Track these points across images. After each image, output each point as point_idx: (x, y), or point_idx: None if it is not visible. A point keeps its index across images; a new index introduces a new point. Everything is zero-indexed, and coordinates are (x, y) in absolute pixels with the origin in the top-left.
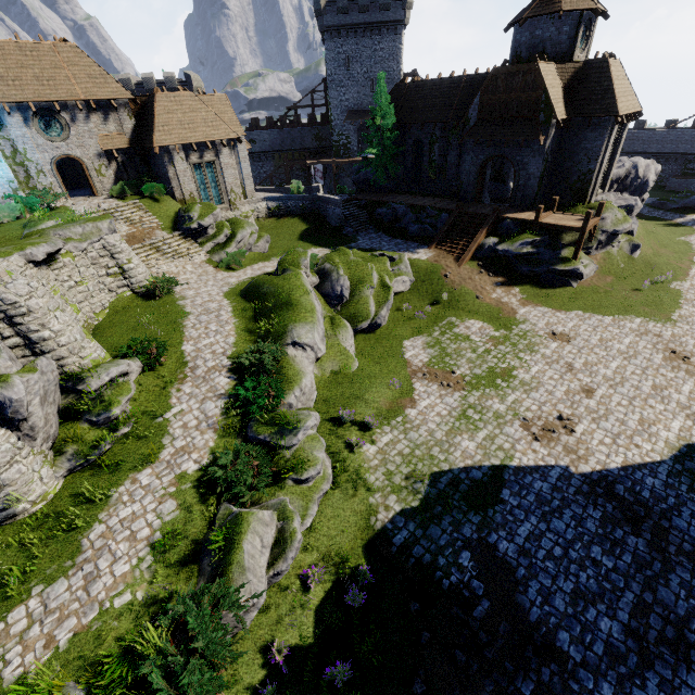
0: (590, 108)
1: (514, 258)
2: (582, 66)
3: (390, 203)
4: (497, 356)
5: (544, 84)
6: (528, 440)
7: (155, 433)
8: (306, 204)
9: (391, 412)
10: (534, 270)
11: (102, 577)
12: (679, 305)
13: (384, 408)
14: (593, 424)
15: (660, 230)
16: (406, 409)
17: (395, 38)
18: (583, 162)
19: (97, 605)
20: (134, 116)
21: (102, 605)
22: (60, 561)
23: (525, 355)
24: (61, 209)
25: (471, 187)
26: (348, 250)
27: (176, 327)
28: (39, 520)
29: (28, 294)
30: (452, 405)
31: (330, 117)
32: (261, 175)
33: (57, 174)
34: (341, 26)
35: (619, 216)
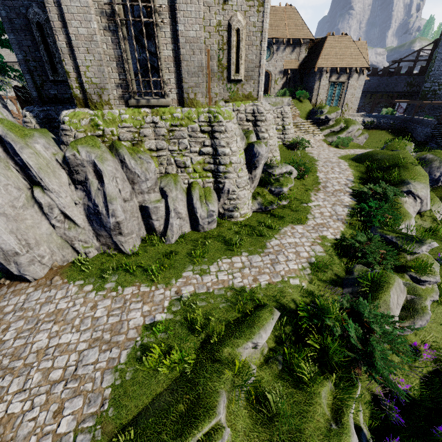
0: None
1: None
2: None
3: None
4: None
5: None
6: None
7: (302, 211)
8: (396, 123)
9: None
10: None
11: (281, 264)
12: None
13: None
14: None
15: None
16: None
17: None
18: None
19: (279, 276)
20: (306, 51)
21: (283, 278)
22: (255, 247)
23: None
24: None
25: None
26: None
27: (311, 164)
28: (242, 225)
29: (268, 111)
30: None
31: (430, 68)
32: None
33: None
34: None
35: None
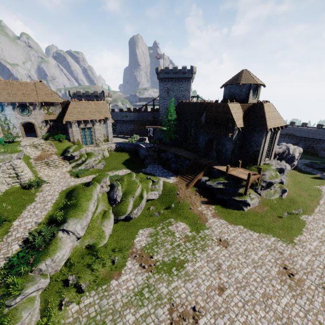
0: (255, 123)
1: (214, 189)
2: (252, 105)
3: (167, 151)
4: (182, 250)
5: (231, 112)
6: (166, 323)
7: None
8: (133, 147)
9: (103, 280)
10: (223, 198)
11: None
12: (301, 232)
13: (101, 277)
14: (213, 318)
15: (306, 180)
16: (112, 280)
17: (188, 83)
18: (254, 146)
19: None
20: (62, 108)
21: None
22: None
23: (197, 252)
24: (17, 142)
25: (203, 149)
26: (133, 174)
27: (21, 208)
28: None
29: None
30: (138, 282)
31: (159, 110)
32: (128, 129)
33: (22, 128)
34: (166, 78)
35: (273, 174)
